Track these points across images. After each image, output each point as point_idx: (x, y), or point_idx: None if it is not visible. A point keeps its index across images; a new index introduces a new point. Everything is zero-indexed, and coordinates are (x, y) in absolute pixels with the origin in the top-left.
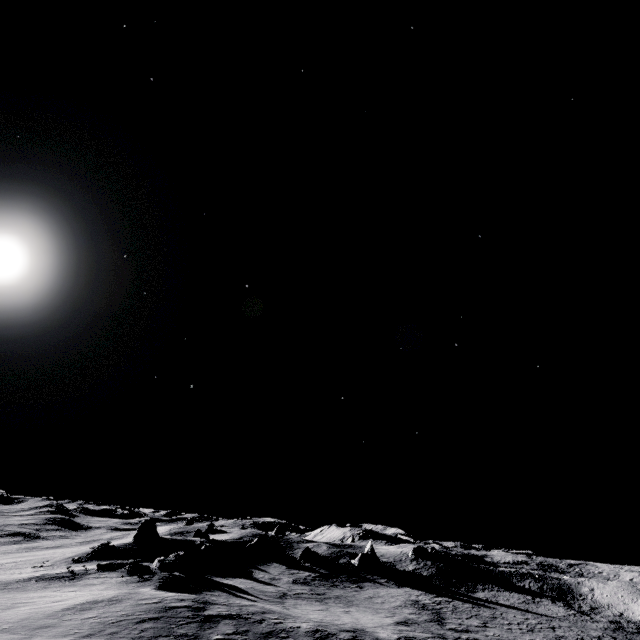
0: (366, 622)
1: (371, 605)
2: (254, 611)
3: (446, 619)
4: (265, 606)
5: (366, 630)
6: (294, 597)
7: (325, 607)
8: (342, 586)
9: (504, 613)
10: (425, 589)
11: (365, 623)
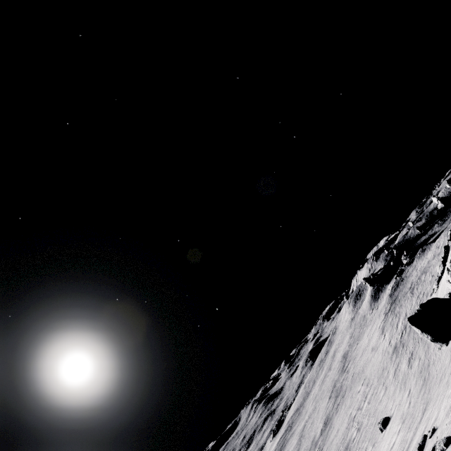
0: None
1: None
2: None
3: None
4: None
5: None
6: None
7: None
8: None
9: None
10: None
11: None
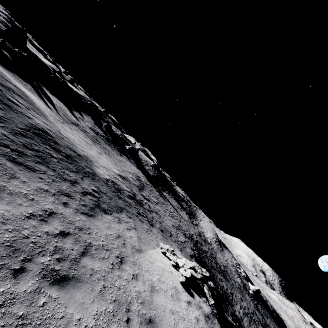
0: (102, 162)
1: (117, 162)
2: (7, 86)
3: (144, 190)
4: (31, 99)
5: (93, 162)
6: (81, 129)
7: (91, 143)
8: (113, 148)
9: (168, 205)
10: (146, 177)
11: (100, 162)
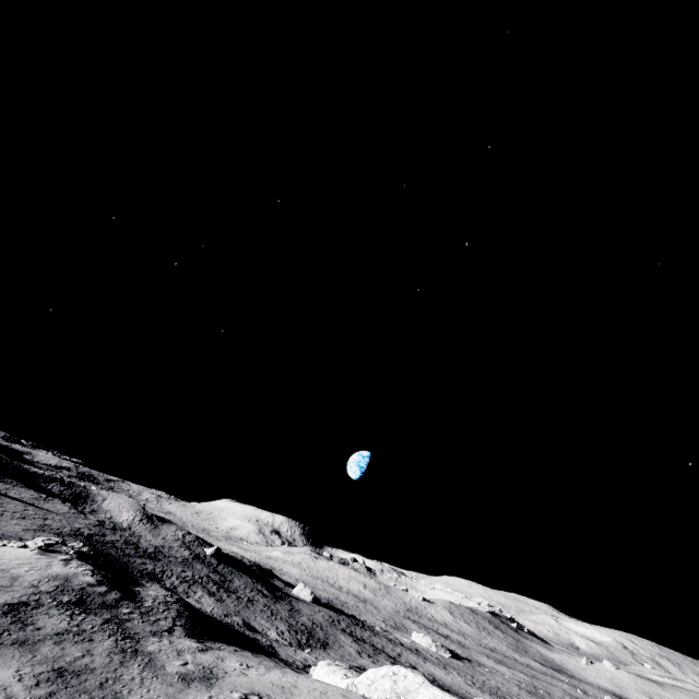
0: None
1: None
2: None
3: None
4: None
5: None
6: None
7: None
8: None
9: (7, 503)
10: None
11: None
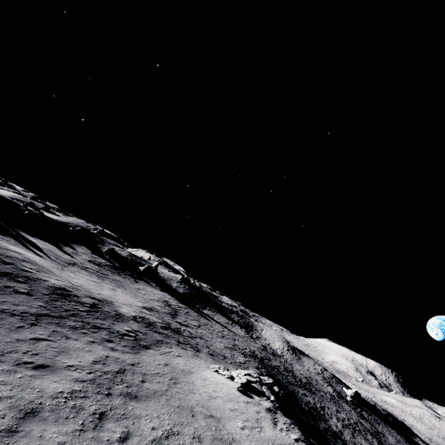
0: (120, 299)
1: (135, 292)
2: (12, 256)
3: (178, 316)
4: (33, 258)
5: (113, 303)
6: (81, 268)
7: (99, 281)
8: (124, 276)
9: (213, 324)
10: (176, 298)
11: (119, 299)
